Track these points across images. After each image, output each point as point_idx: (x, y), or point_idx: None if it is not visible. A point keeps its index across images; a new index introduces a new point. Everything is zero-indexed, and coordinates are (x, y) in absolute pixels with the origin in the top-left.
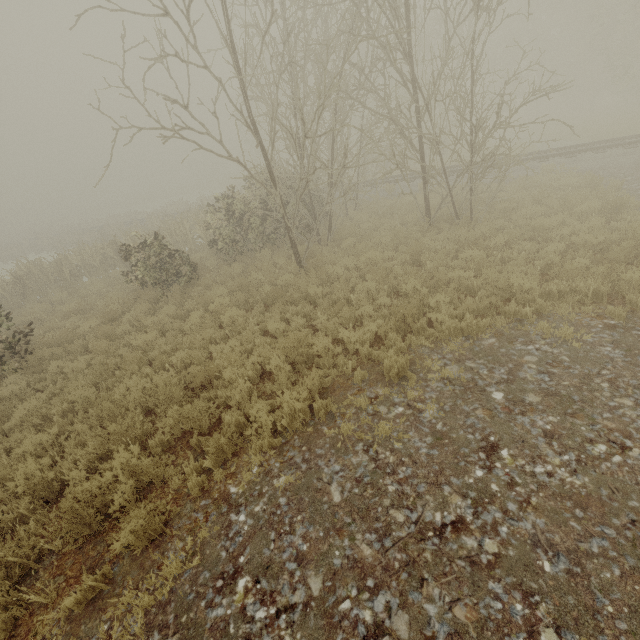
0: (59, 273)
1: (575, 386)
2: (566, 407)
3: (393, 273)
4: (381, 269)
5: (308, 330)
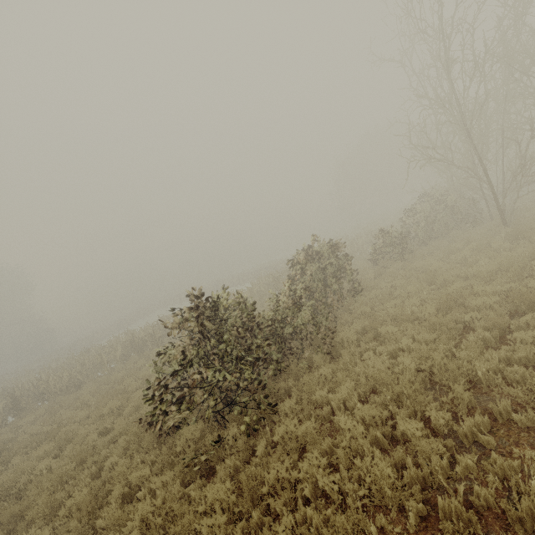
0: None
1: None
2: None
3: None
4: None
5: None
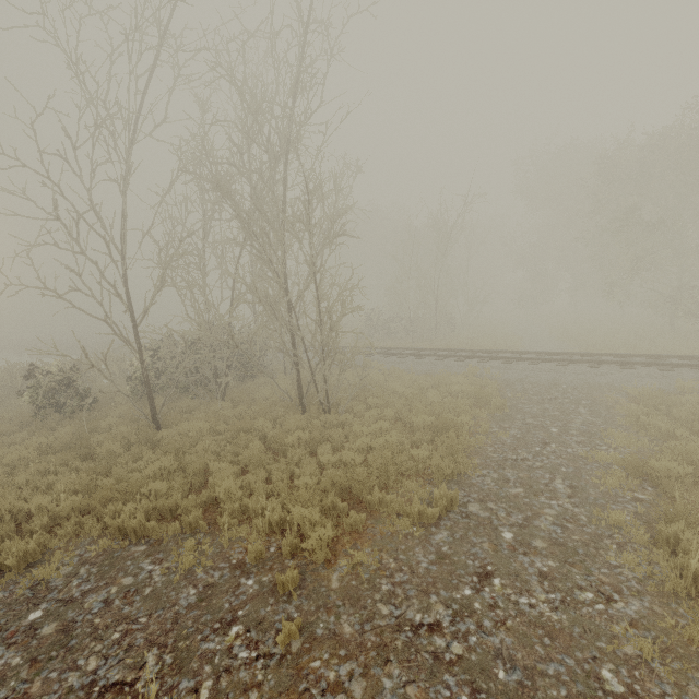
0: (12, 380)
1: (97, 627)
2: (48, 651)
3: (187, 448)
4: (170, 442)
5: (40, 489)
